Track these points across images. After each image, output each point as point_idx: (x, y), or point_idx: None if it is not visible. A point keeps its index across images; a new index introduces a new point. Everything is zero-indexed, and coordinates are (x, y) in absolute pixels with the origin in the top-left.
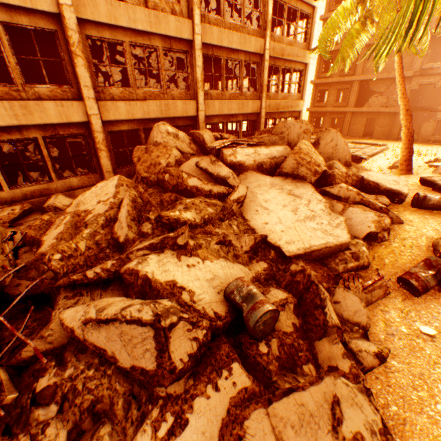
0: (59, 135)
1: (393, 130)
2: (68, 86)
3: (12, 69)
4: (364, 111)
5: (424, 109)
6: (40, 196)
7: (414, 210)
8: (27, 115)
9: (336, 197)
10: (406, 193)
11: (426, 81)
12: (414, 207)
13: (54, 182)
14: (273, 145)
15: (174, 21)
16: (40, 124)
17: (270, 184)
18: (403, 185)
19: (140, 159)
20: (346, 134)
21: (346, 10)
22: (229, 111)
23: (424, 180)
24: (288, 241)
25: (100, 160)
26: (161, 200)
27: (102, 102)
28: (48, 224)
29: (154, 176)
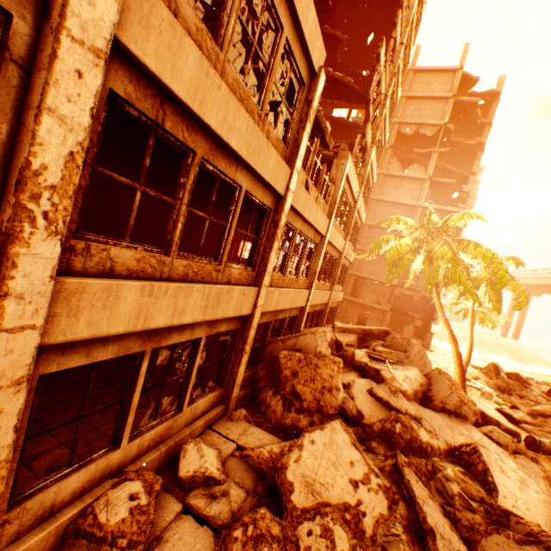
0: (219, 331)
1: (383, 325)
2: (251, 267)
3: (227, 242)
4: (360, 302)
5: (401, 312)
6: (154, 445)
7: (534, 453)
8: (214, 305)
9: (496, 442)
10: (520, 434)
11: (406, 292)
12: (534, 450)
13: (182, 411)
14: (401, 363)
15: (323, 219)
16: (217, 318)
17: (446, 424)
18: (507, 421)
19: (297, 373)
20: (342, 318)
21: (407, 245)
22: (318, 301)
23: (500, 411)
24: (546, 527)
25: (237, 367)
26: (417, 470)
27: (267, 289)
28: (290, 548)
29: (378, 423)
